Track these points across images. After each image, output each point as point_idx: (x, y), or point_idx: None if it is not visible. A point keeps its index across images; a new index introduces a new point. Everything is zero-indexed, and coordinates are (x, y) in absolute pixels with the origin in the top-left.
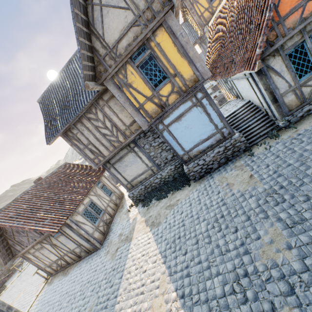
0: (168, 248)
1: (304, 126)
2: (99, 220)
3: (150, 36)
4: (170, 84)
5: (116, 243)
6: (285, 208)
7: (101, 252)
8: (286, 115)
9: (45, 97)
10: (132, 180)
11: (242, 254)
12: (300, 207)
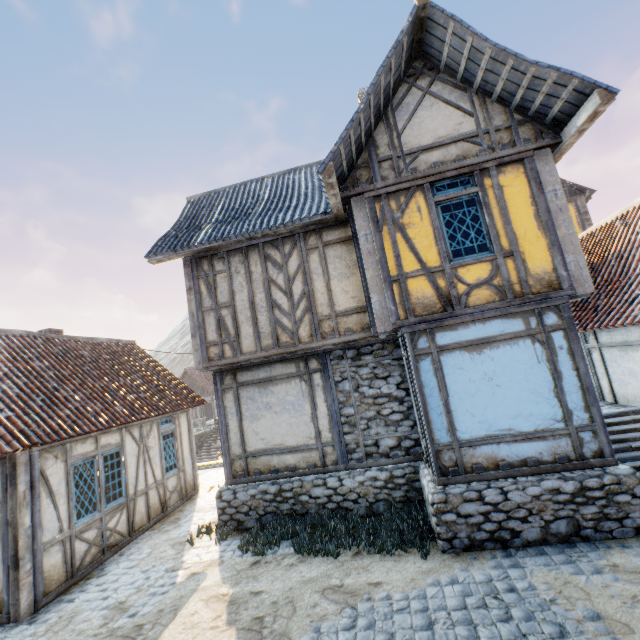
0: None
1: None
2: (96, 516)
3: (490, 167)
4: (490, 265)
5: (86, 629)
6: None
7: (12, 639)
8: None
9: (207, 197)
10: (258, 452)
11: None
12: None
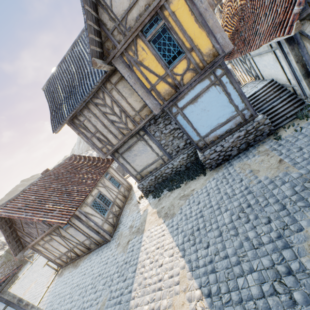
0: (186, 241)
1: None
2: (108, 211)
3: (164, 3)
4: (185, 60)
5: (126, 235)
6: None
7: (111, 245)
8: None
9: (49, 84)
10: (141, 170)
11: (281, 248)
12: None
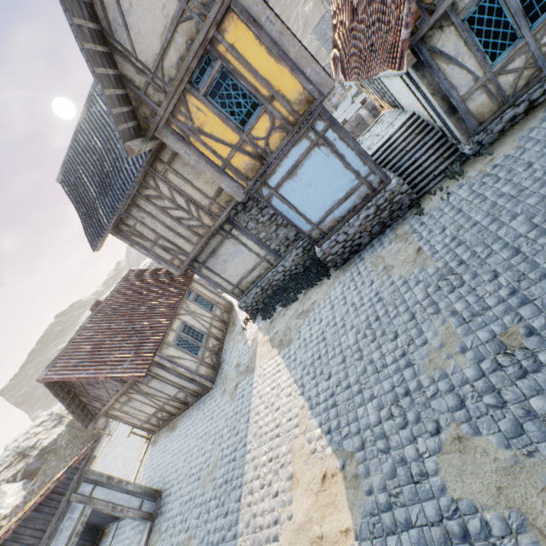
0: (305, 375)
1: (505, 150)
2: (202, 349)
3: (214, 34)
4: (266, 115)
5: (233, 377)
6: (463, 295)
7: (215, 393)
8: (474, 133)
9: (67, 172)
10: (239, 281)
11: (403, 368)
12: (482, 291)
